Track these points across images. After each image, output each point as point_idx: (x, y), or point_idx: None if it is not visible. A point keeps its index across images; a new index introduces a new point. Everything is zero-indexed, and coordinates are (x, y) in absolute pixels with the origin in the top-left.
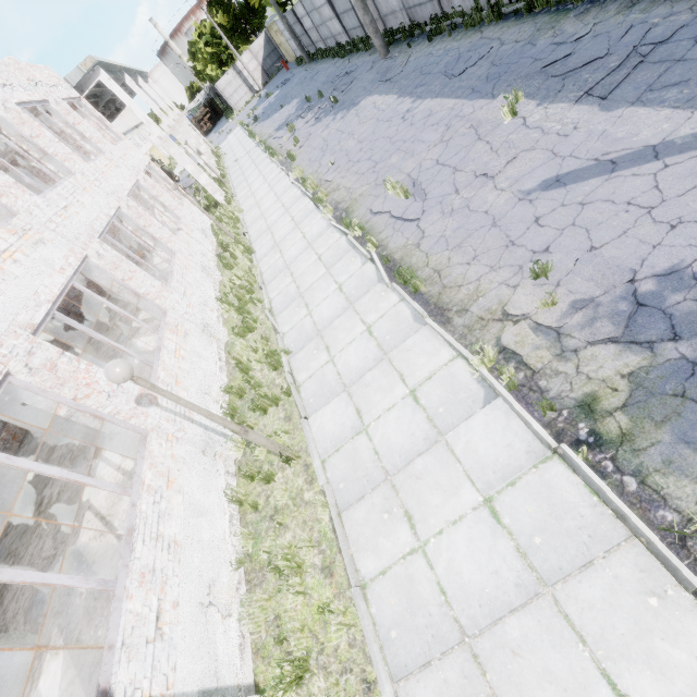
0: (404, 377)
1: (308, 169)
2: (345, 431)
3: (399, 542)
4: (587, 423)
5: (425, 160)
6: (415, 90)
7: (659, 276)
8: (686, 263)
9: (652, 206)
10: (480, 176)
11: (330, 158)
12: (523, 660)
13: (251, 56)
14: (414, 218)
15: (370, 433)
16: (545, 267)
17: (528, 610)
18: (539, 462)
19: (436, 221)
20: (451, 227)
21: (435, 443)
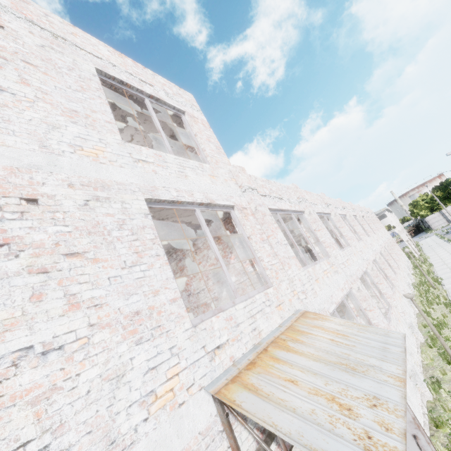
0: None
1: None
2: None
3: None
4: None
5: None
6: None
7: None
8: None
9: None
10: None
11: None
12: None
13: None
14: None
15: None
16: None
17: None
18: None
19: None
20: None
21: None
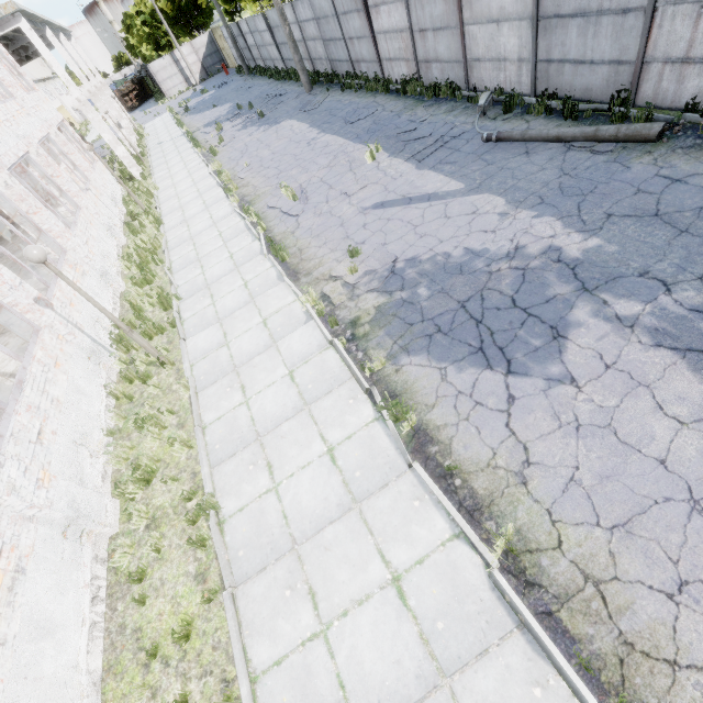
0: (261, 311)
1: (227, 165)
2: (213, 346)
3: (233, 401)
4: (351, 330)
5: (314, 177)
6: (322, 125)
7: (407, 260)
8: (420, 255)
9: (418, 225)
10: (344, 194)
11: (247, 160)
12: (286, 439)
13: (191, 49)
14: (295, 214)
15: (230, 346)
16: (357, 250)
17: (295, 417)
18: (323, 350)
19: (309, 218)
20: (317, 223)
21: (270, 347)
